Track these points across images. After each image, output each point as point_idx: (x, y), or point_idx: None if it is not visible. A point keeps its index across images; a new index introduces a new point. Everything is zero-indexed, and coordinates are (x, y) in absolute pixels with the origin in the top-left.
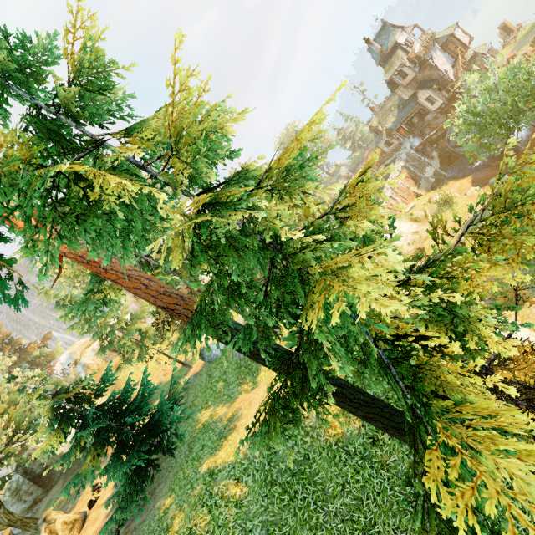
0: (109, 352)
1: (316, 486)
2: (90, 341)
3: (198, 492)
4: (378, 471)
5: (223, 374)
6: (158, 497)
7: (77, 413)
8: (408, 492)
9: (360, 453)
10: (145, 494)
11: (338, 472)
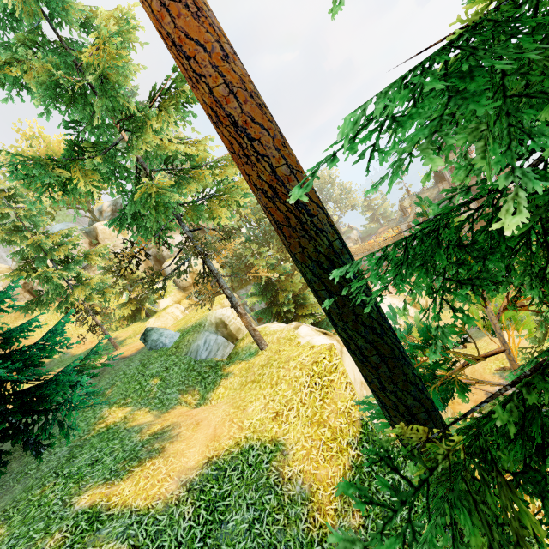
0: (22, 290)
1: None
2: (5, 269)
3: (53, 546)
4: None
5: (165, 369)
6: None
7: None
8: None
9: None
10: None
11: None
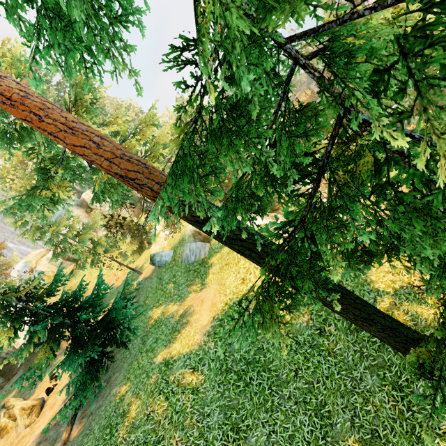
0: (64, 261)
1: (270, 372)
2: (45, 252)
3: (154, 381)
4: (325, 358)
5: (173, 277)
6: (113, 385)
7: (29, 311)
8: (354, 376)
9: (309, 343)
10: (101, 382)
11: (290, 360)
